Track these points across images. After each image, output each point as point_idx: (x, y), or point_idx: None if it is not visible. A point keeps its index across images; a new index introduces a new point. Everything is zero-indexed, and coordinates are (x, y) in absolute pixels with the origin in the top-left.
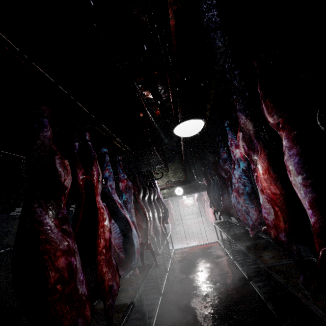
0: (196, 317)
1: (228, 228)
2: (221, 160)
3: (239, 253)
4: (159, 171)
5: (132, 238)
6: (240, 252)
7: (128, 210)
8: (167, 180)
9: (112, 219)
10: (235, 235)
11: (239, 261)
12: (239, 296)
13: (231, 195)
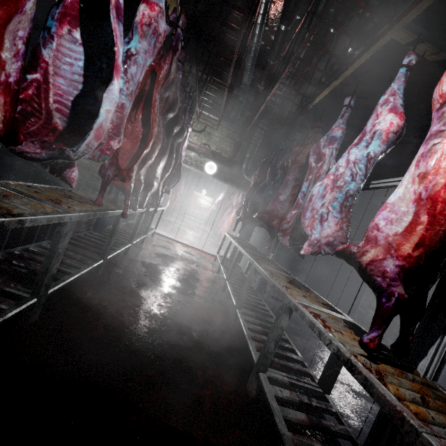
0: (139, 309)
1: (245, 245)
2: (327, 137)
3: (236, 278)
4: (203, 122)
5: (106, 98)
6: (250, 272)
7: (129, 75)
8: (205, 141)
9: (80, 29)
10: (253, 253)
11: (233, 284)
12: (211, 316)
13: (300, 195)
